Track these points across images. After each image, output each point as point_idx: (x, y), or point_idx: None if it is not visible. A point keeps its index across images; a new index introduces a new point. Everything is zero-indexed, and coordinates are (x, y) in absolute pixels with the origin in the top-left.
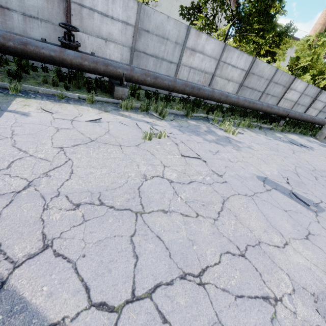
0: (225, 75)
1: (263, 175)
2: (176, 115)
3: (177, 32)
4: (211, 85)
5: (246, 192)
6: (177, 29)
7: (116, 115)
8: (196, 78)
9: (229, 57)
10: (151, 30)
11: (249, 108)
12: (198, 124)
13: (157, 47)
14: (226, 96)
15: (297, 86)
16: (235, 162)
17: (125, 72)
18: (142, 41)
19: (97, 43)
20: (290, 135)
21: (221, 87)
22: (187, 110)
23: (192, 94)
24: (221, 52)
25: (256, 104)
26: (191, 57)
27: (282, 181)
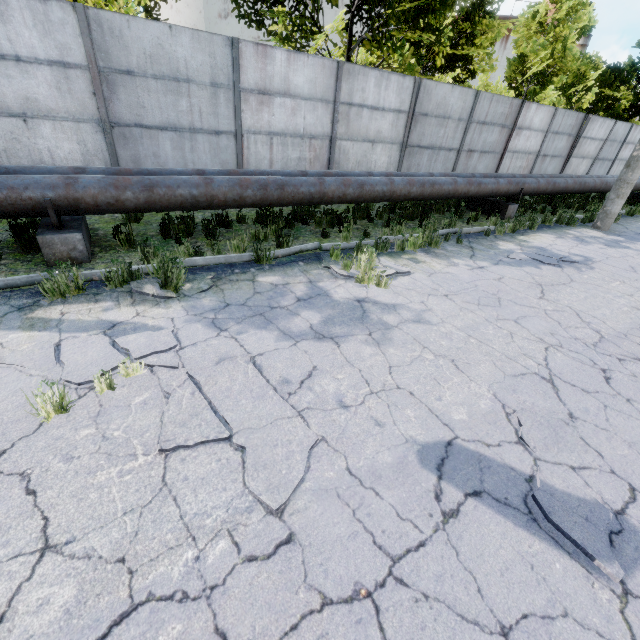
0: (361, 131)
1: (441, 434)
2: (228, 269)
3: (207, 60)
4: (334, 163)
5: (358, 572)
6: (205, 51)
7: (8, 332)
8: (292, 154)
9: (358, 89)
10: (138, 69)
11: (425, 197)
12: (286, 280)
13: (169, 105)
14: (360, 184)
15: (531, 119)
16: (356, 404)
17: (50, 193)
18: (123, 98)
19: (2, 128)
20: (533, 236)
21: (360, 161)
22: (254, 249)
23: (269, 203)
24: (335, 82)
25: (440, 186)
26: (263, 110)
27: (503, 438)
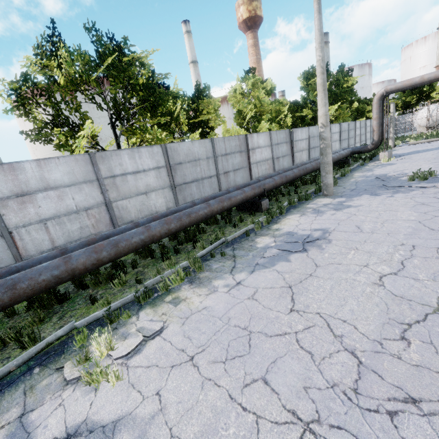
0: (132, 190)
1: None
2: None
3: None
4: (117, 218)
5: None
6: None
7: None
8: (72, 227)
9: (116, 165)
10: None
11: (187, 226)
12: None
13: None
14: (113, 244)
15: (257, 142)
16: None
17: None
18: None
19: None
20: (284, 221)
21: (141, 209)
22: None
23: (2, 307)
24: (92, 167)
25: (196, 213)
26: (27, 206)
27: None
